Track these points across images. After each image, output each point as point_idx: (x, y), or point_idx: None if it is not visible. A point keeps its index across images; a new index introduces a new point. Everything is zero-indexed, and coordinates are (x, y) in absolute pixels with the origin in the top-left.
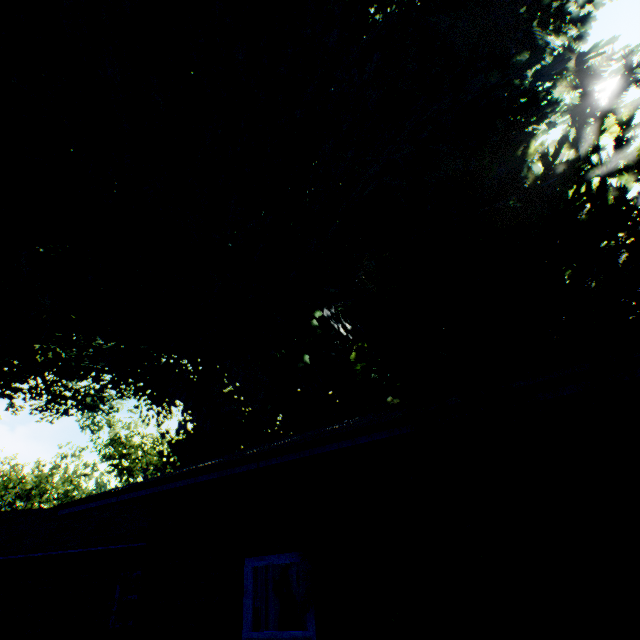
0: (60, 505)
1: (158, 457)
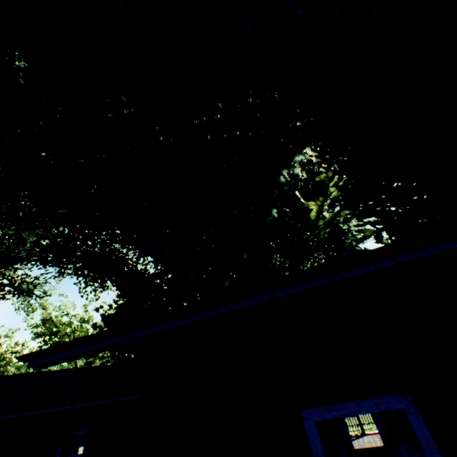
0: (32, 353)
1: (83, 333)
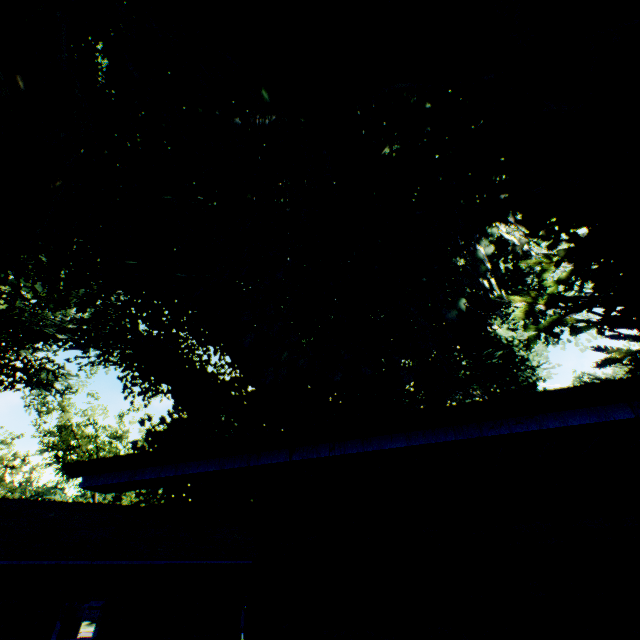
0: (95, 460)
1: (111, 454)
